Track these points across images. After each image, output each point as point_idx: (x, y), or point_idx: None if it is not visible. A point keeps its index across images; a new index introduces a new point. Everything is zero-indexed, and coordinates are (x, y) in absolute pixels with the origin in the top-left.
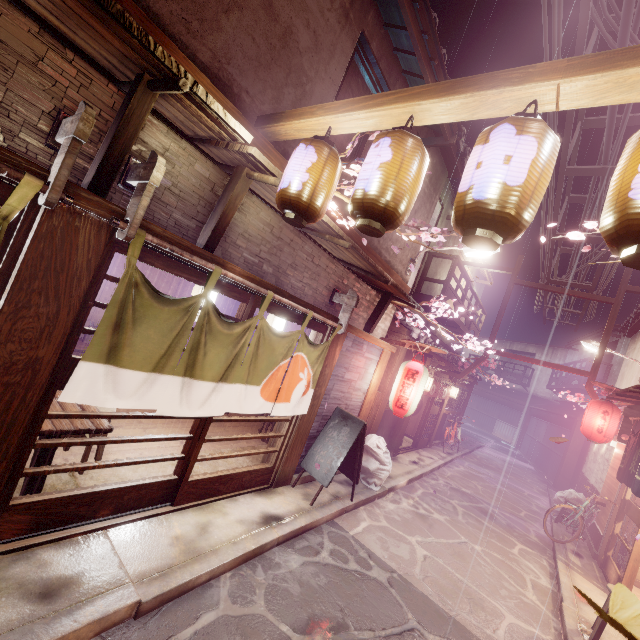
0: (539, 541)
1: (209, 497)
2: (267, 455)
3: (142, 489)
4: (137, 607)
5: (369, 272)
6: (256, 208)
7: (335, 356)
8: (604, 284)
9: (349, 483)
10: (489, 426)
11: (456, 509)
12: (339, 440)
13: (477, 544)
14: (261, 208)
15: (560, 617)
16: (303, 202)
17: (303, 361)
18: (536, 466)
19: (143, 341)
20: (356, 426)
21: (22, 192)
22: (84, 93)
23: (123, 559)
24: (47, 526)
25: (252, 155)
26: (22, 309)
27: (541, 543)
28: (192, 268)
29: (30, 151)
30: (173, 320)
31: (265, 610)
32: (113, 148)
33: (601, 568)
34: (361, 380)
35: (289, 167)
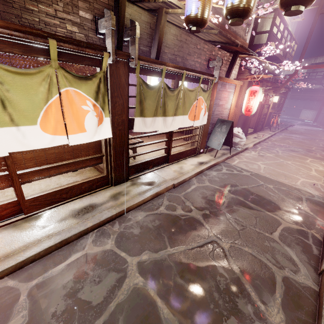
0: (321, 157)
1: (178, 160)
2: (192, 144)
3: (158, 159)
4: (173, 185)
5: (226, 43)
6: (168, 28)
7: (214, 94)
8: None
9: (227, 149)
10: (297, 114)
11: (278, 151)
12: (222, 131)
13: (288, 161)
14: (170, 27)
15: None
16: (199, 19)
17: (202, 100)
18: None
19: (148, 106)
20: (228, 124)
21: (105, 60)
22: (98, 2)
23: (163, 176)
24: (138, 171)
25: (170, 2)
26: (115, 104)
27: (322, 157)
28: (153, 71)
29: (93, 41)
30: (155, 95)
31: (209, 184)
32: (119, 26)
33: None
34: (227, 104)
35: (189, 1)
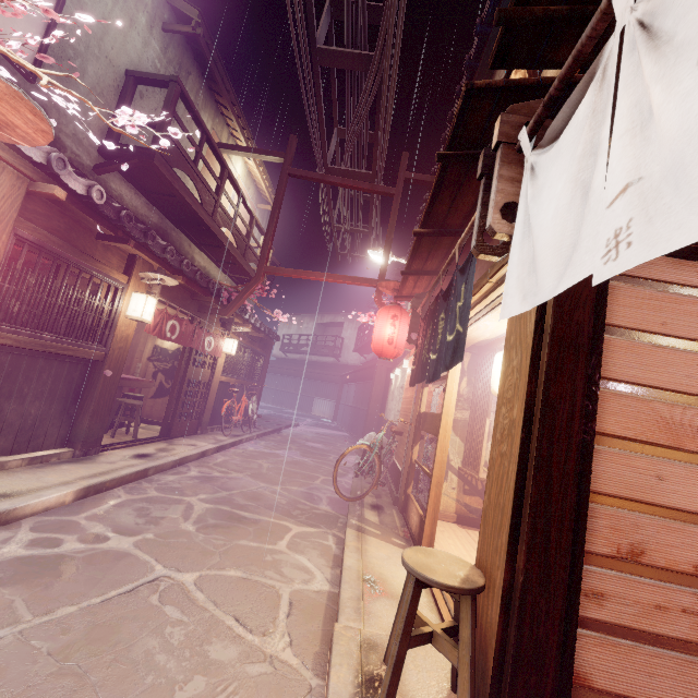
0: (331, 509)
1: None
2: None
3: None
4: None
5: None
6: None
7: None
8: (383, 155)
9: None
10: (308, 406)
11: (191, 510)
12: None
13: (194, 568)
14: None
15: (328, 668)
16: None
17: None
18: (349, 430)
19: None
20: None
21: None
22: None
23: None
24: None
25: None
26: None
27: (334, 511)
28: None
29: None
30: None
31: None
32: None
33: (402, 514)
34: None
35: None
